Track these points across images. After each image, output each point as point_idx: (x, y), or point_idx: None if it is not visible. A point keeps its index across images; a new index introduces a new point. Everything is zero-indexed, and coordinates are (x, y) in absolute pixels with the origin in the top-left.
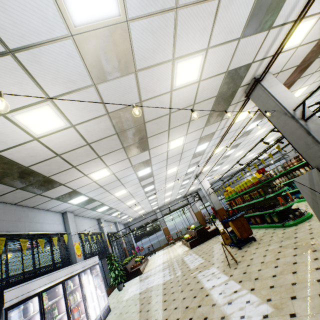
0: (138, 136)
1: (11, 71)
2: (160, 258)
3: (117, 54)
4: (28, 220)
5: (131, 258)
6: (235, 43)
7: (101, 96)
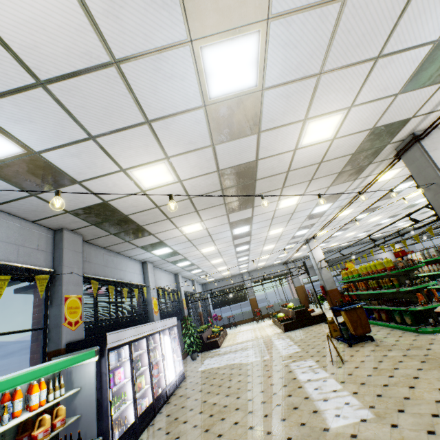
0: (245, 193)
1: (143, 136)
2: (243, 334)
3: (244, 118)
4: (113, 266)
5: (208, 326)
6: (389, 99)
7: (216, 155)
